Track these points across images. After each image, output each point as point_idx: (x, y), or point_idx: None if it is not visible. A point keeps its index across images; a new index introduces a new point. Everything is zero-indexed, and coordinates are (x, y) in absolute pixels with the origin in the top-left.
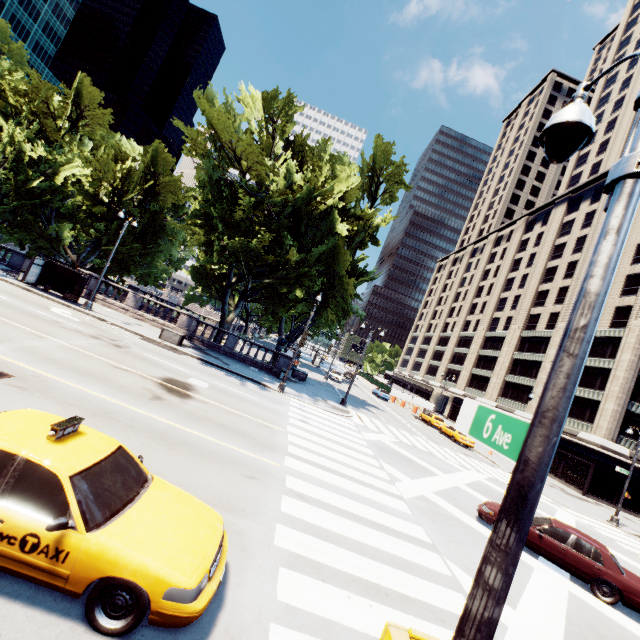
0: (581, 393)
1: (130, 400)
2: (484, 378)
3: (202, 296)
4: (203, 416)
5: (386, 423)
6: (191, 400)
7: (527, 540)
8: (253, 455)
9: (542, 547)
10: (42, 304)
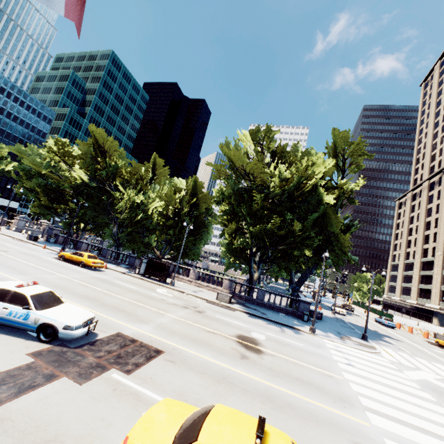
0: None
1: (230, 362)
2: None
3: (234, 264)
4: (280, 371)
5: (413, 355)
6: (264, 355)
7: None
8: (341, 413)
9: None
10: (151, 287)
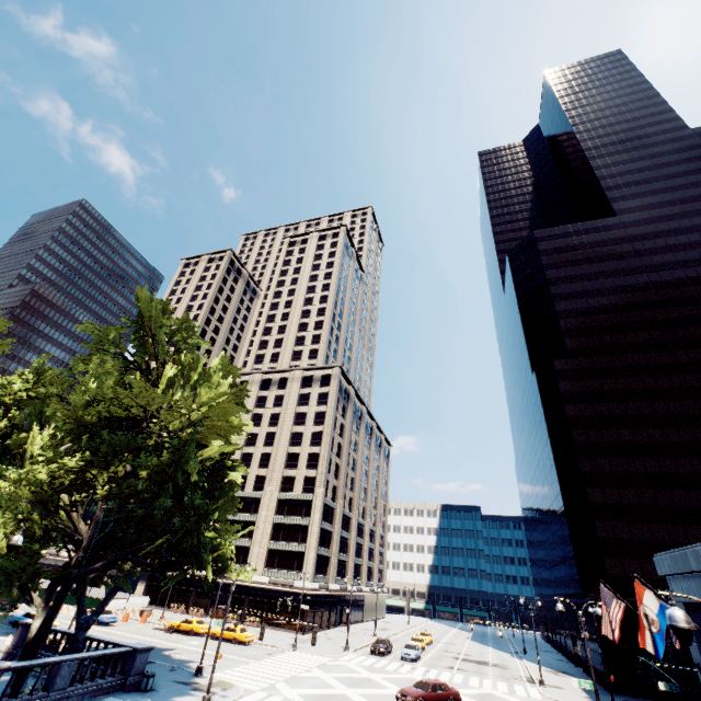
0: (290, 547)
1: None
2: None
3: None
4: None
5: (229, 667)
6: None
7: None
8: None
9: (433, 700)
10: None
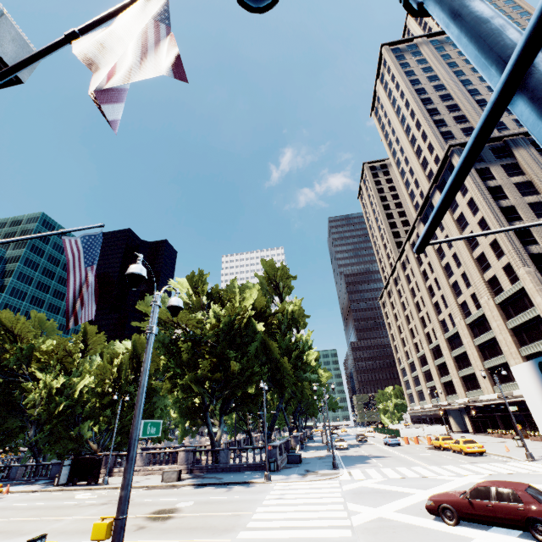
0: (540, 346)
1: None
2: (471, 376)
3: (191, 428)
4: (176, 527)
5: (382, 467)
6: (171, 519)
7: (466, 514)
8: (209, 540)
9: (477, 514)
10: (69, 496)
